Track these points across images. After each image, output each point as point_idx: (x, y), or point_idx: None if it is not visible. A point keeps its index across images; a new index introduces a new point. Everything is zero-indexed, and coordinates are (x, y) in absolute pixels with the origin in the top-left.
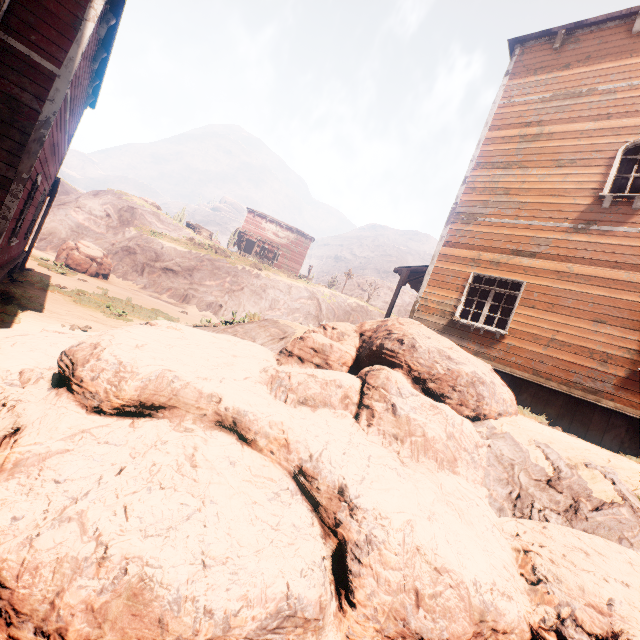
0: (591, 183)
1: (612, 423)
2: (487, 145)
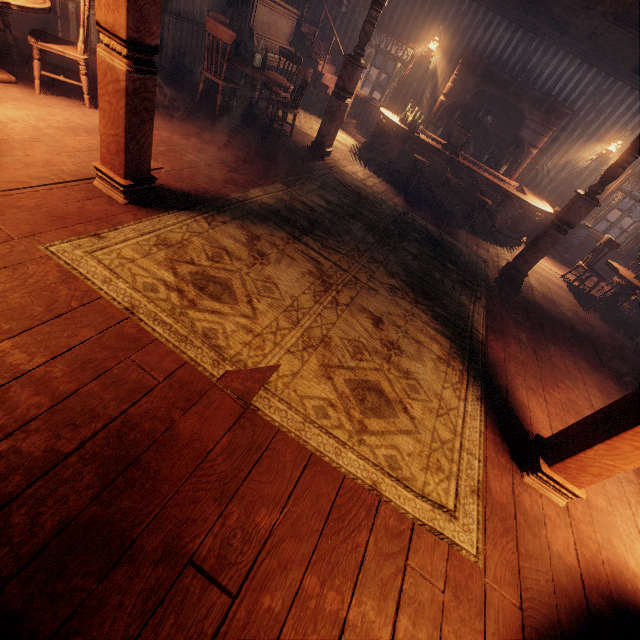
0: None
1: None
2: None
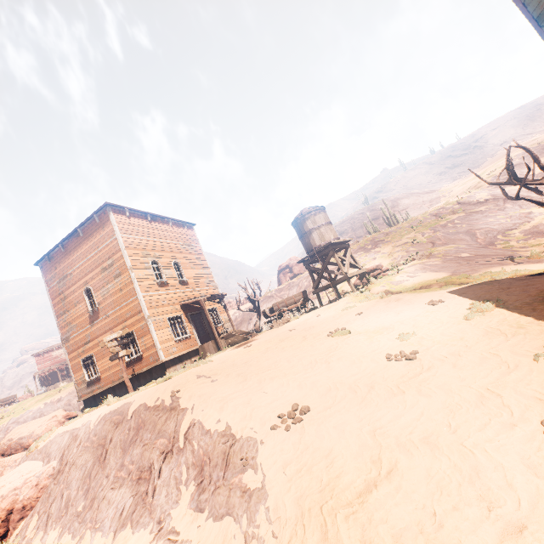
0: (86, 308)
1: (134, 381)
2: (55, 307)
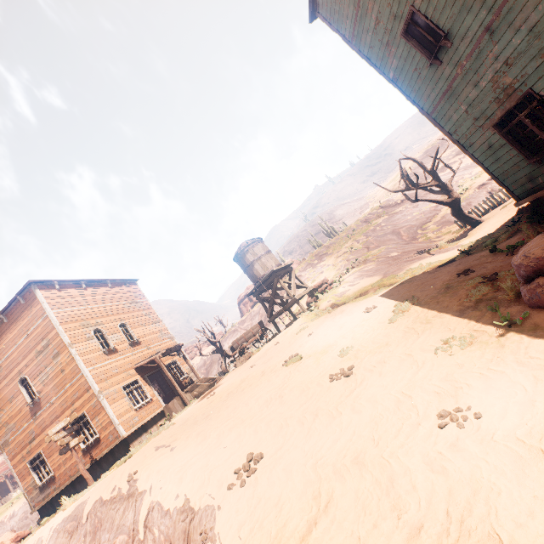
0: (24, 401)
1: (95, 469)
2: None
